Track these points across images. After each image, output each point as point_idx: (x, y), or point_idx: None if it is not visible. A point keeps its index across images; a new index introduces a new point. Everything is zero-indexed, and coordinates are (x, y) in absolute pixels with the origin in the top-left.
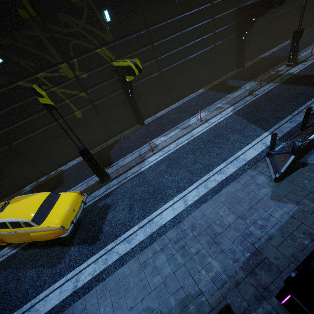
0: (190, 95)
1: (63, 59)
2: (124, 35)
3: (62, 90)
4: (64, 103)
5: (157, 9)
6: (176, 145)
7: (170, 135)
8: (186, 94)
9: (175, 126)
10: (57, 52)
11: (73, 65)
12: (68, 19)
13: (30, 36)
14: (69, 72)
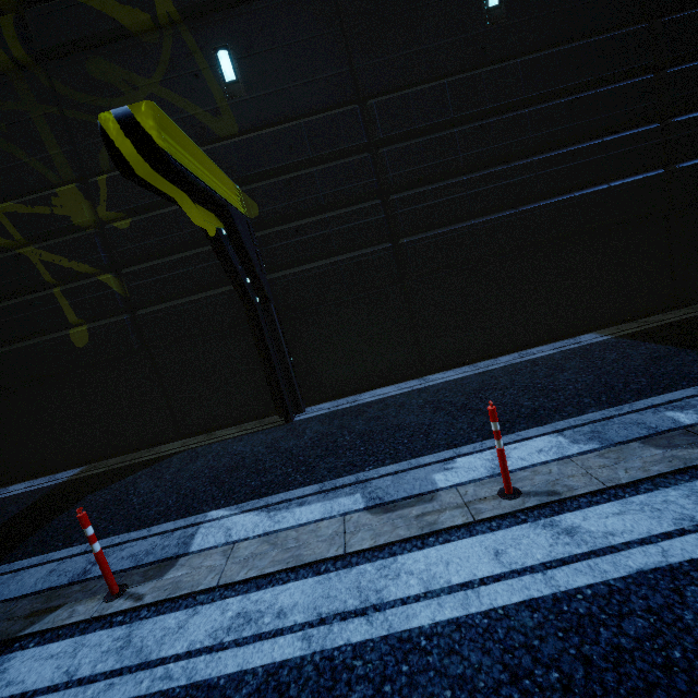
0: (530, 350)
1: (77, 175)
2: (276, 120)
3: (47, 256)
4: (46, 293)
5: (406, 49)
6: (210, 641)
7: (291, 514)
8: (514, 344)
9: (360, 472)
10: (67, 156)
11: (94, 190)
12: (114, 76)
13: (9, 113)
14: (79, 209)
